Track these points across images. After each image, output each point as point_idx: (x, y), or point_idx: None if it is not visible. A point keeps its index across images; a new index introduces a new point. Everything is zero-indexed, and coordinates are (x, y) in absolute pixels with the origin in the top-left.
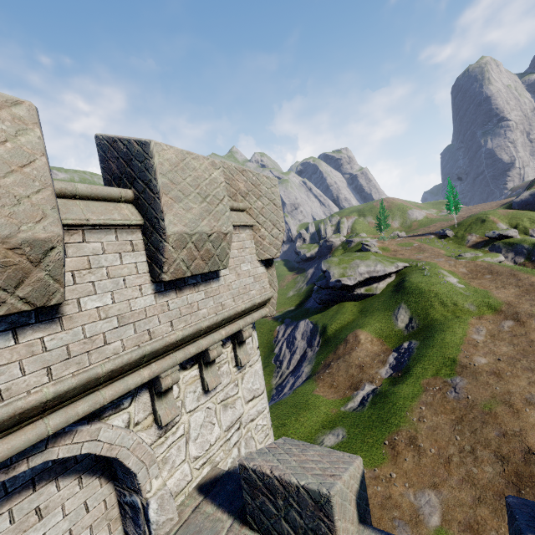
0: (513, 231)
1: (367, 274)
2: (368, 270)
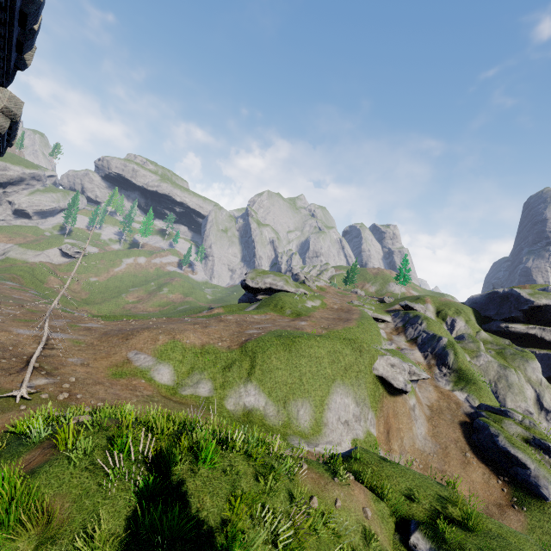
0: (420, 306)
1: (269, 285)
2: (271, 282)
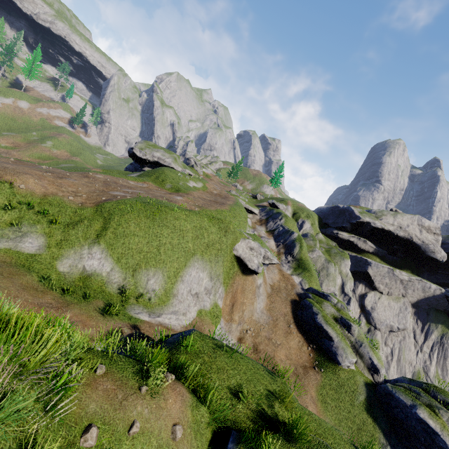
0: (283, 206)
1: (157, 159)
2: (160, 157)
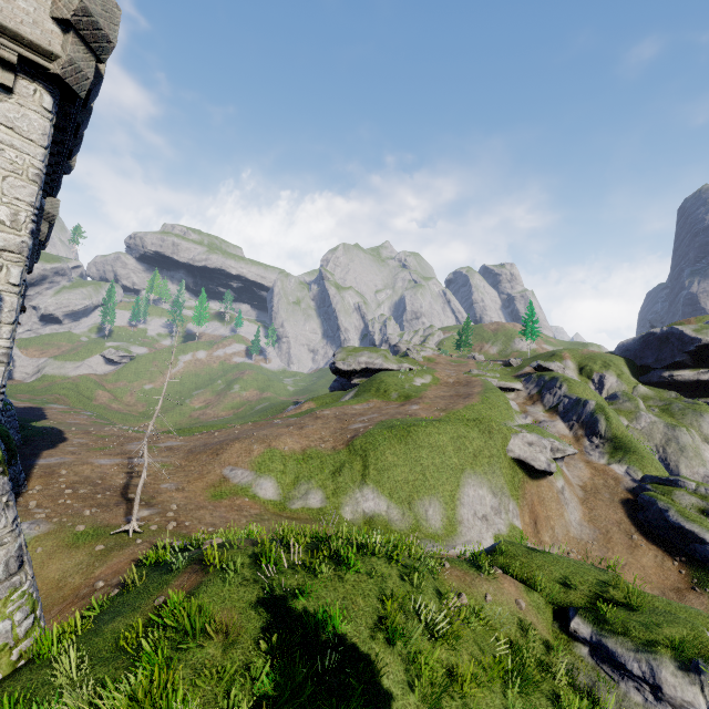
0: (557, 364)
1: (364, 364)
2: (367, 361)
